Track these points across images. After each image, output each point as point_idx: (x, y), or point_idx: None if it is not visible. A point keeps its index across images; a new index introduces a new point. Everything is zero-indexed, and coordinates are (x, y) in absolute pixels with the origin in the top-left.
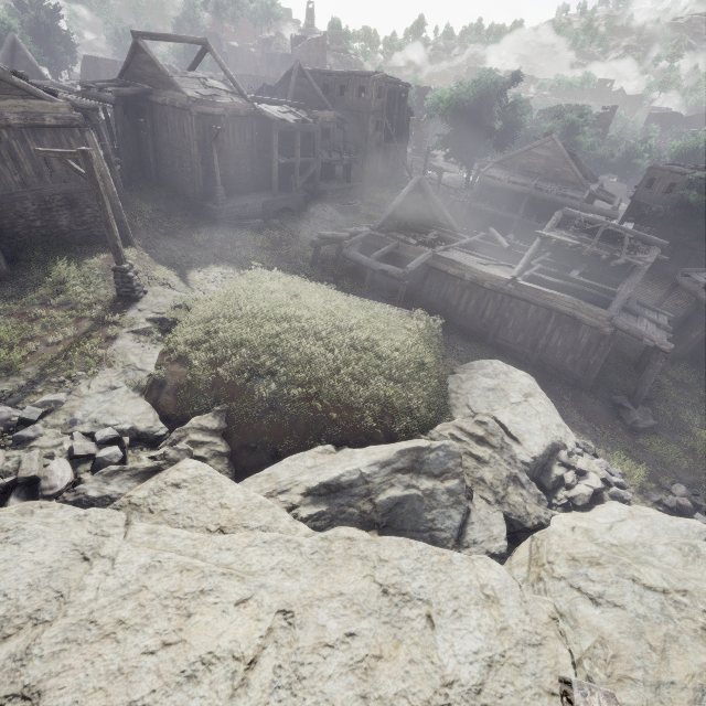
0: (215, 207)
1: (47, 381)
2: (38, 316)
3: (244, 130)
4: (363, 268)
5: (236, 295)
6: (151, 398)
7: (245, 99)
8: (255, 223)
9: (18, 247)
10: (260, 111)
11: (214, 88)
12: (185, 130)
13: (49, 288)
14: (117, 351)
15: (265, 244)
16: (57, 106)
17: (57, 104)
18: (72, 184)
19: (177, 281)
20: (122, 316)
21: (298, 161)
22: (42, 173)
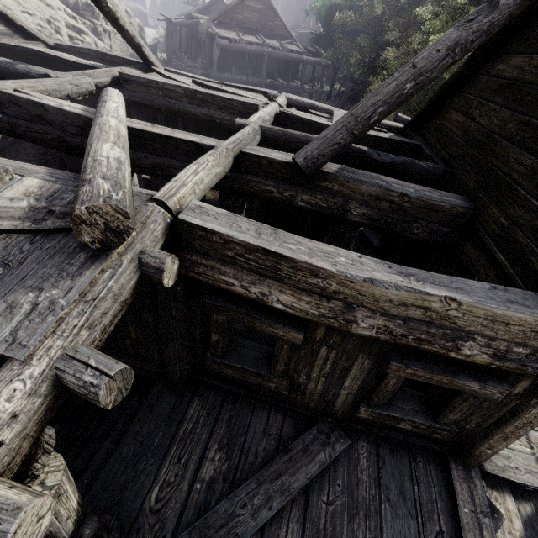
0: None
1: None
2: None
3: None
4: None
5: None
6: None
7: None
8: None
9: None
10: None
11: None
12: None
13: None
14: None
15: None
16: None
17: None
18: None
19: None
20: None
21: None
22: None
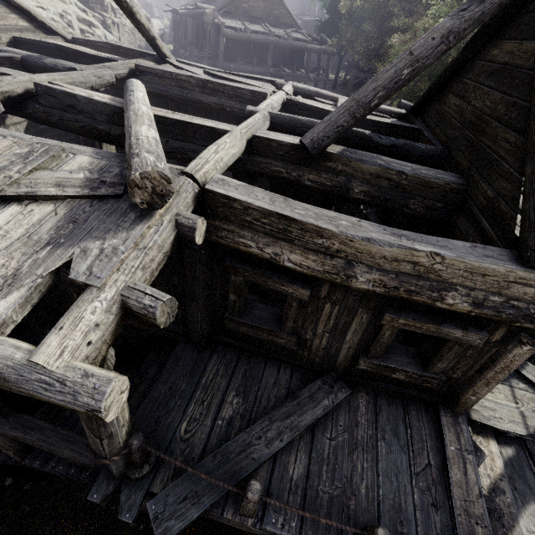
0: None
1: None
2: None
3: None
4: None
5: None
6: None
7: None
8: None
9: None
10: None
11: None
12: None
13: None
14: None
15: None
16: None
17: None
18: None
19: None
20: None
21: None
22: None
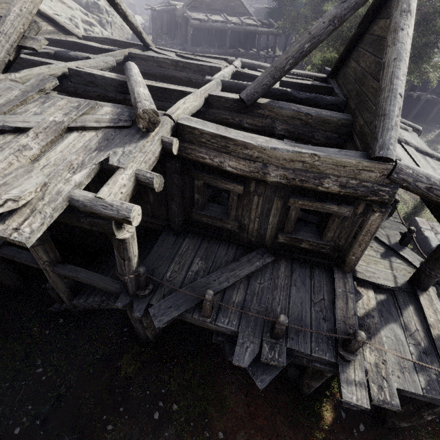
0: None
1: None
2: None
3: None
4: None
5: None
6: None
7: None
8: None
9: None
10: None
11: None
12: None
13: None
14: None
15: None
16: None
17: None
18: None
19: None
20: None
21: None
22: None
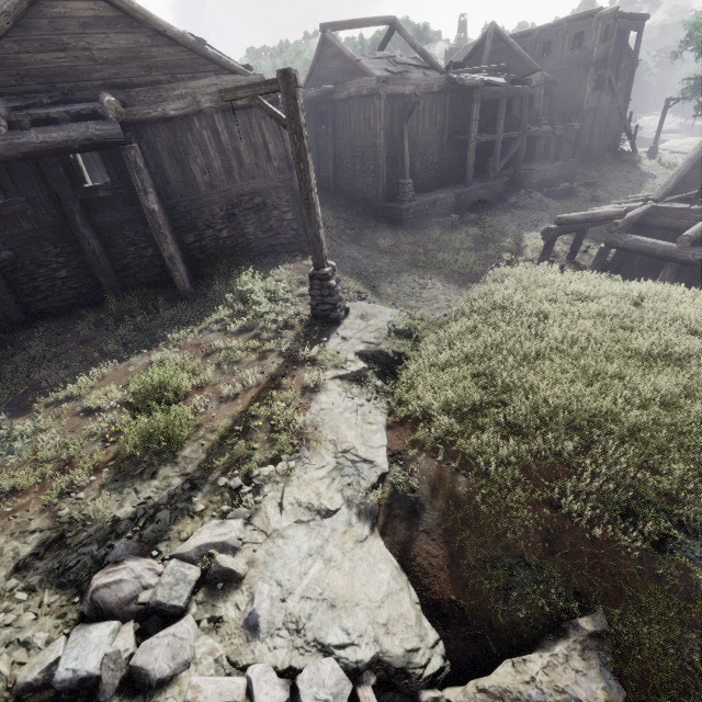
0: (401, 206)
1: (213, 482)
2: (213, 348)
3: (435, 110)
4: (629, 264)
5: (511, 308)
6: (394, 541)
7: (438, 72)
8: (448, 220)
9: (204, 262)
10: (458, 81)
11: (404, 66)
12: (371, 120)
13: (229, 308)
14: (321, 417)
15: (464, 244)
16: (250, 80)
17: (250, 77)
18: (260, 181)
19: (369, 295)
20: (321, 348)
21: (500, 137)
22: (231, 169)
